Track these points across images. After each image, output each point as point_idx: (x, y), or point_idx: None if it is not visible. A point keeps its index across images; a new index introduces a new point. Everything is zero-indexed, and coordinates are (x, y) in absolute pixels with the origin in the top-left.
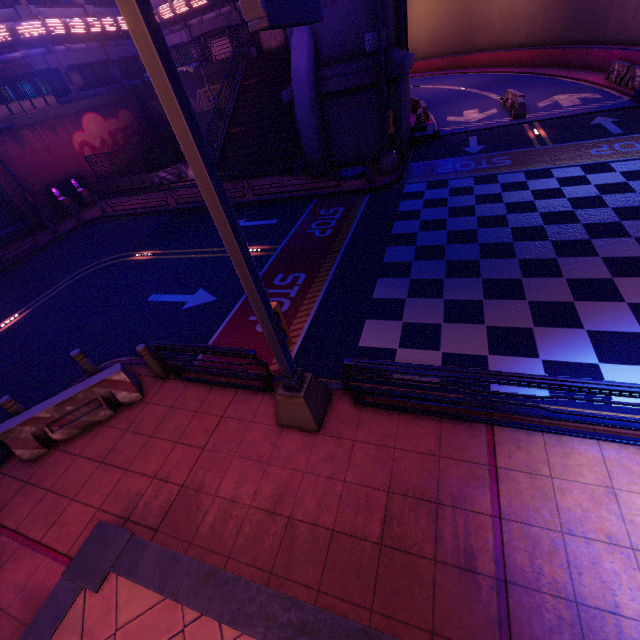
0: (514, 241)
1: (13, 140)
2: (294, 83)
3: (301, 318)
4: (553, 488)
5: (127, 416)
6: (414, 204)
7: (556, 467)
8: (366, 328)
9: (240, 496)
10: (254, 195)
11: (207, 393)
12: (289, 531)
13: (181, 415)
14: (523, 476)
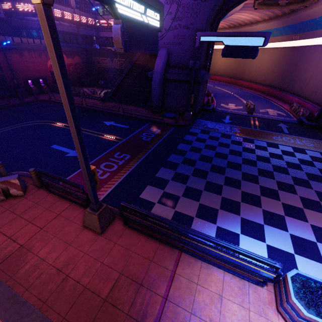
0: (227, 167)
1: (17, 54)
2: (154, 70)
3: (119, 176)
4: (196, 289)
5: (11, 202)
6: (191, 138)
7: (201, 279)
8: (146, 189)
9: (48, 258)
10: (123, 112)
11: (57, 201)
12: (64, 282)
13: (39, 208)
14: (185, 280)
